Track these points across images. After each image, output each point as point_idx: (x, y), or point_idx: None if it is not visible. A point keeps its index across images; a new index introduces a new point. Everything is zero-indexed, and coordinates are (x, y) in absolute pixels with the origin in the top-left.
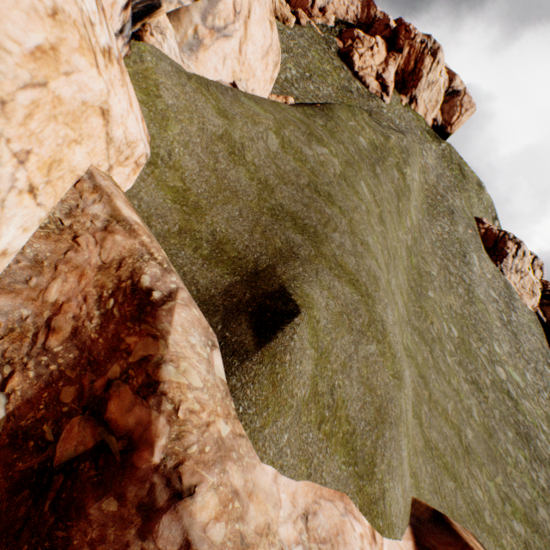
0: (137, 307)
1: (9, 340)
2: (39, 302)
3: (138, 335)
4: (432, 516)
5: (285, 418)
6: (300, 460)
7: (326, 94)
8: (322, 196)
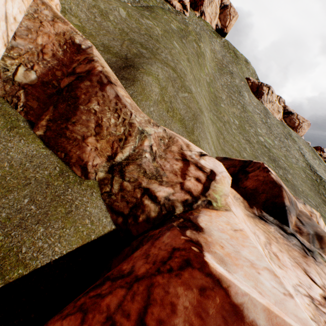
0: (77, 50)
1: (28, 55)
2: (35, 44)
3: (80, 56)
4: (223, 158)
5: (150, 102)
6: (160, 120)
7: None
8: (154, 40)
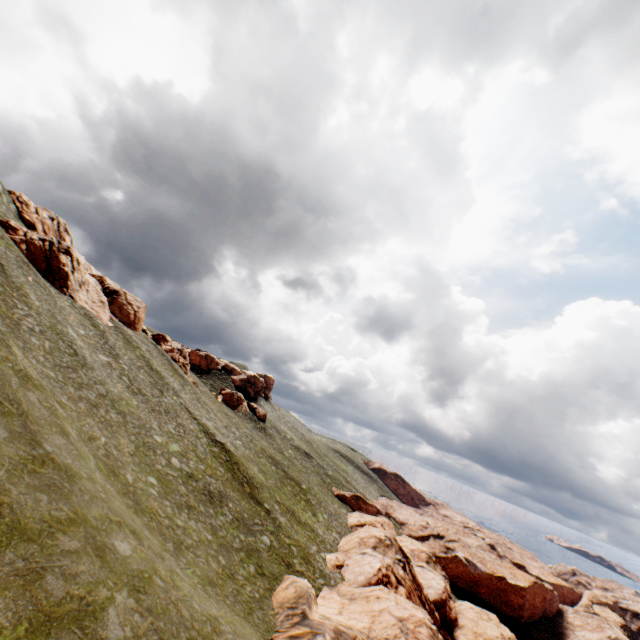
0: None
1: None
2: None
3: None
4: None
5: None
6: None
7: None
8: None
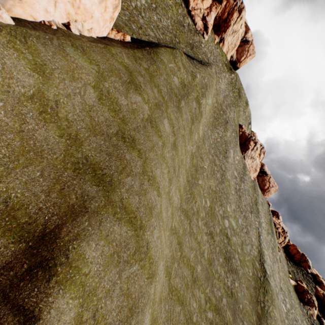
0: None
1: None
2: None
3: None
4: None
5: None
6: None
7: (165, 26)
8: (127, 142)
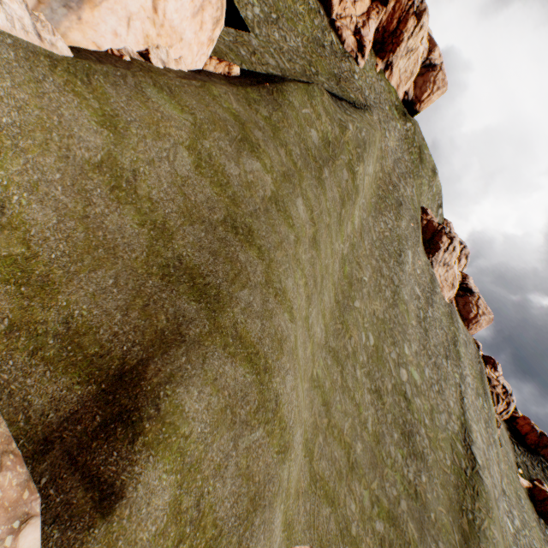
0: None
1: None
2: None
3: None
4: None
5: None
6: None
7: (292, 48)
8: (240, 234)
